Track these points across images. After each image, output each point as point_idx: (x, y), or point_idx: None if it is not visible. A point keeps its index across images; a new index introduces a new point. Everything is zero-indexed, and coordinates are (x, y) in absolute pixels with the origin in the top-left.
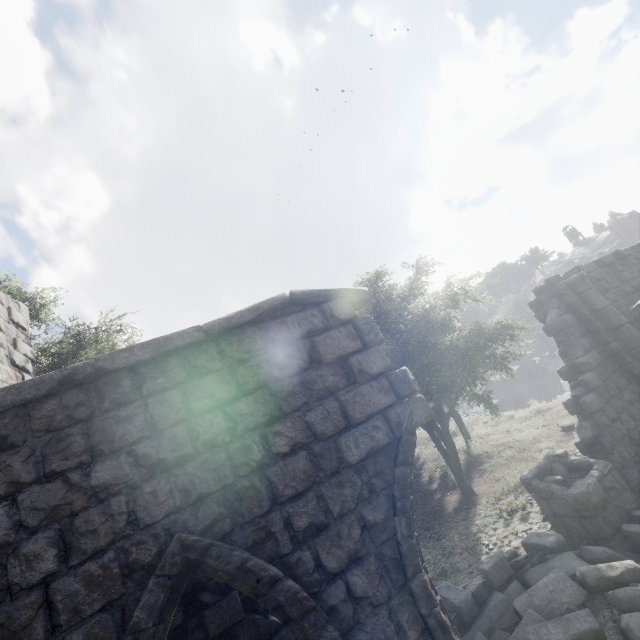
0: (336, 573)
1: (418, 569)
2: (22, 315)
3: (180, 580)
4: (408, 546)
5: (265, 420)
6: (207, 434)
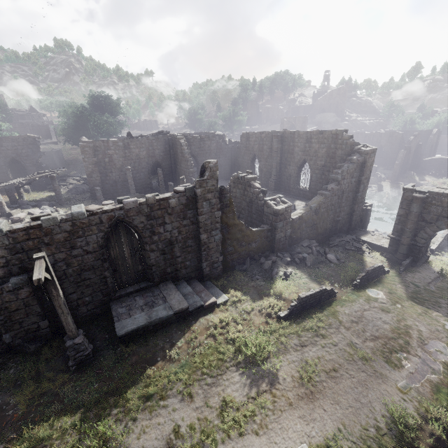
0: (28, 163)
1: (37, 166)
2: None
3: (12, 159)
4: (37, 164)
5: (22, 149)
6: (15, 148)
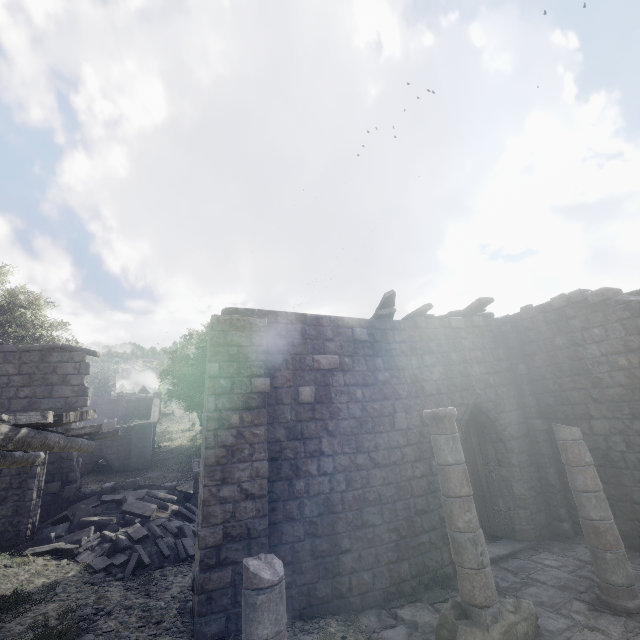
0: None
1: None
2: None
3: None
4: None
5: (22, 385)
6: None
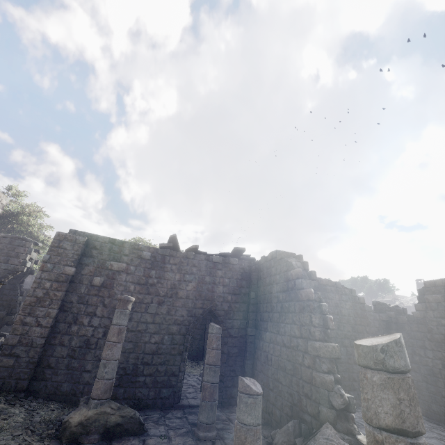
0: None
1: None
2: (6, 200)
3: None
4: None
5: None
6: None
